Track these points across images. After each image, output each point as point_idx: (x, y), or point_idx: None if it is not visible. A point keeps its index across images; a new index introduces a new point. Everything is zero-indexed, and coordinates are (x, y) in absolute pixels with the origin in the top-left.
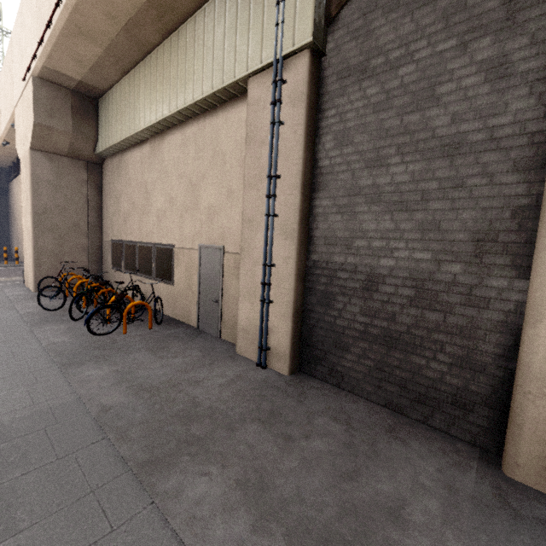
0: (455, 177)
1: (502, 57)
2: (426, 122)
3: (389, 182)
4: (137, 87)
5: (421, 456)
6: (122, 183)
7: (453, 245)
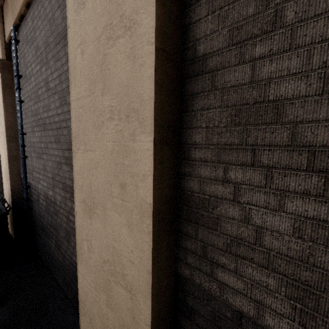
0: None
1: None
2: None
3: None
4: None
5: None
6: None
7: None
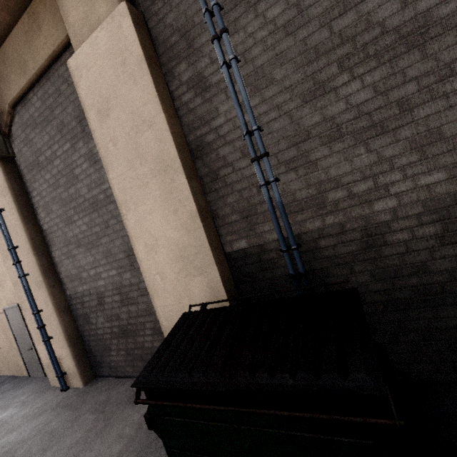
0: (104, 221)
1: (90, 152)
2: (78, 192)
3: (79, 231)
4: None
5: (138, 410)
6: None
7: (121, 262)
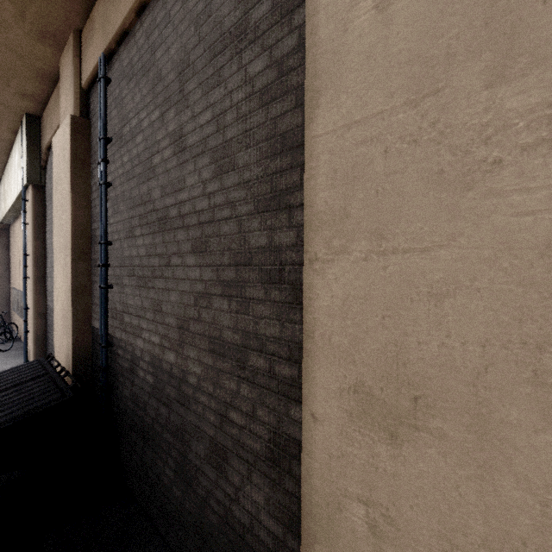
0: None
1: None
2: None
3: None
4: (5, 183)
5: None
6: (14, 245)
7: None
